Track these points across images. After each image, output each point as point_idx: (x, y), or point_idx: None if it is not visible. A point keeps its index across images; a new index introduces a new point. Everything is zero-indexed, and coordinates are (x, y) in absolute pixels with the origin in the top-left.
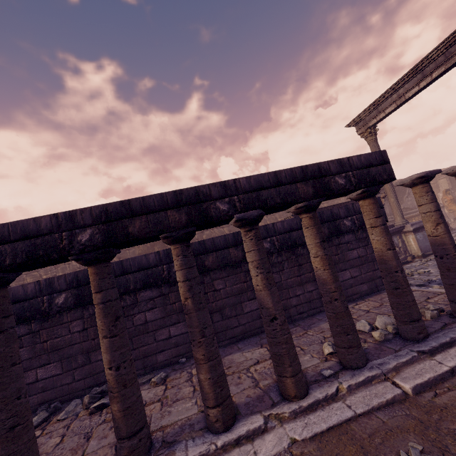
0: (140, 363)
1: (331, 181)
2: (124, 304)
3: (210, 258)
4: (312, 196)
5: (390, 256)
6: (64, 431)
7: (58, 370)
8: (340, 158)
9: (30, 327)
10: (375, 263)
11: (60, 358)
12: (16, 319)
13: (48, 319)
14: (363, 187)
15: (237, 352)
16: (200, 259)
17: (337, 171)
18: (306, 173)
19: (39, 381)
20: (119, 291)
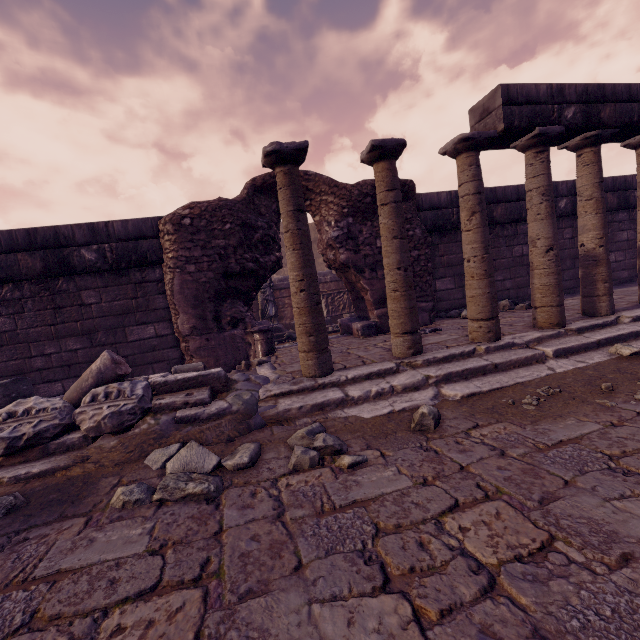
0: (514, 293)
1: None
2: (506, 234)
3: None
4: None
5: None
6: (522, 312)
7: (452, 285)
8: None
9: (431, 239)
10: None
11: (454, 274)
12: (431, 226)
13: (445, 235)
14: None
15: (615, 289)
16: None
17: None
18: None
19: (437, 292)
20: (513, 217)
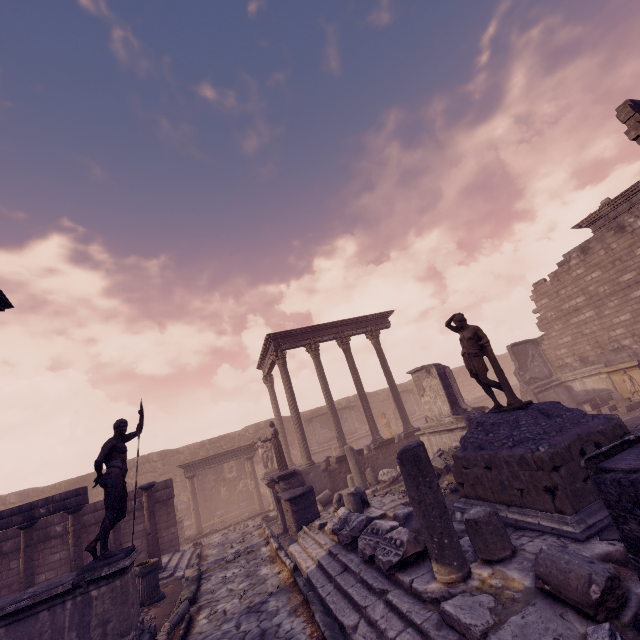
0: None
1: (37, 512)
2: None
3: (9, 544)
4: (21, 522)
5: (72, 551)
6: None
7: None
8: (48, 497)
9: None
10: (158, 533)
11: None
12: None
13: None
14: (58, 512)
15: None
16: (0, 546)
17: (43, 505)
18: (22, 509)
19: None
20: None
